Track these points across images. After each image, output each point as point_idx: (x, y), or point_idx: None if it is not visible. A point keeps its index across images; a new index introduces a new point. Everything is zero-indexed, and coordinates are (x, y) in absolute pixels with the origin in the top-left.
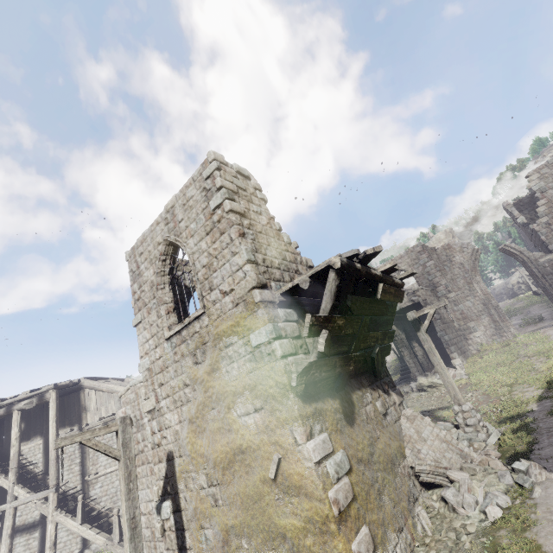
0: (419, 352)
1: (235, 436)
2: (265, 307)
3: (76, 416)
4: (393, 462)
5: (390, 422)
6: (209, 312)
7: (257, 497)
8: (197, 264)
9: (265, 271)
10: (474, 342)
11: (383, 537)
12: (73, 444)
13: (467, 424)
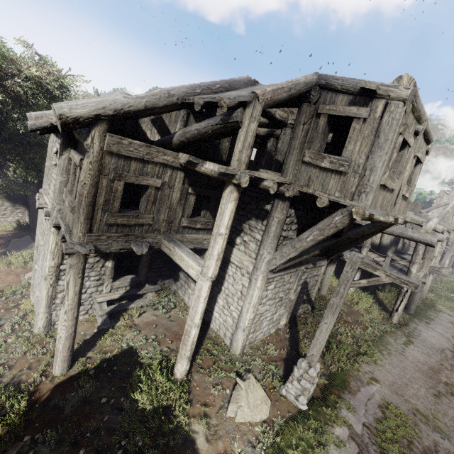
0: None
1: None
2: None
3: None
4: None
5: None
6: None
7: None
8: None
9: None
10: None
11: None
12: None
13: None
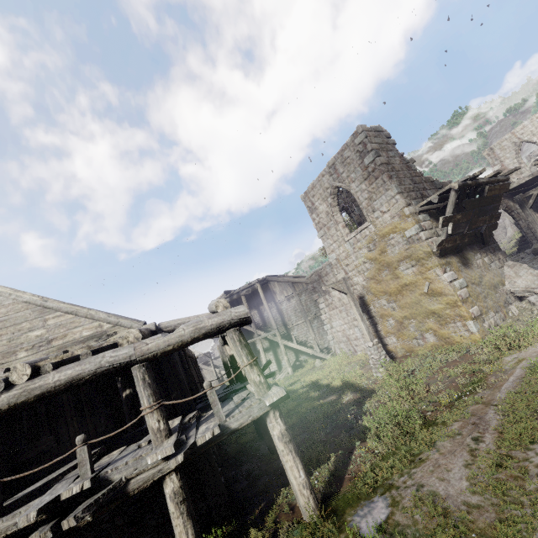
0: None
1: (401, 280)
2: (412, 216)
3: (270, 297)
4: (495, 287)
5: (494, 269)
6: (374, 224)
7: (417, 302)
8: (360, 198)
9: (407, 196)
10: None
11: (486, 312)
12: (273, 311)
13: None
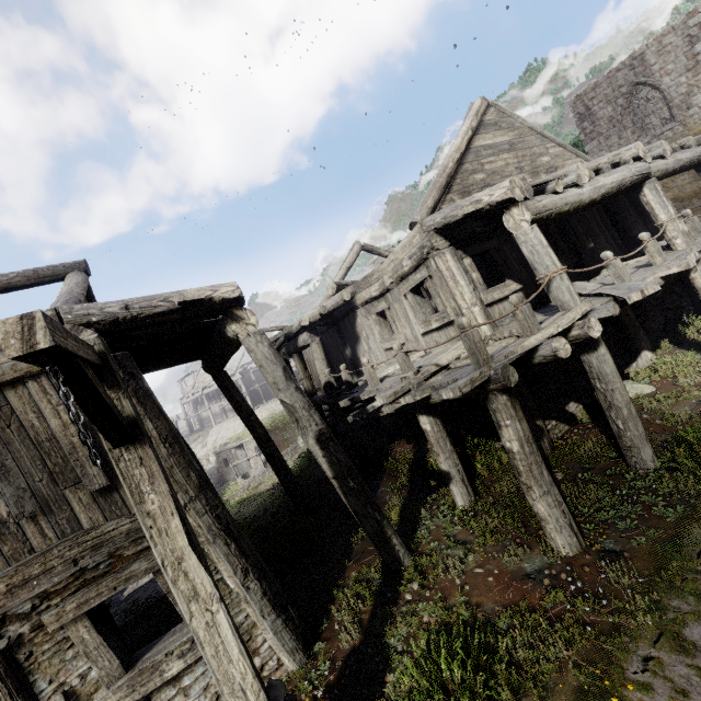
0: None
1: None
2: None
3: None
4: None
5: None
6: (685, 123)
7: None
8: (673, 95)
9: None
10: None
11: None
12: None
13: None
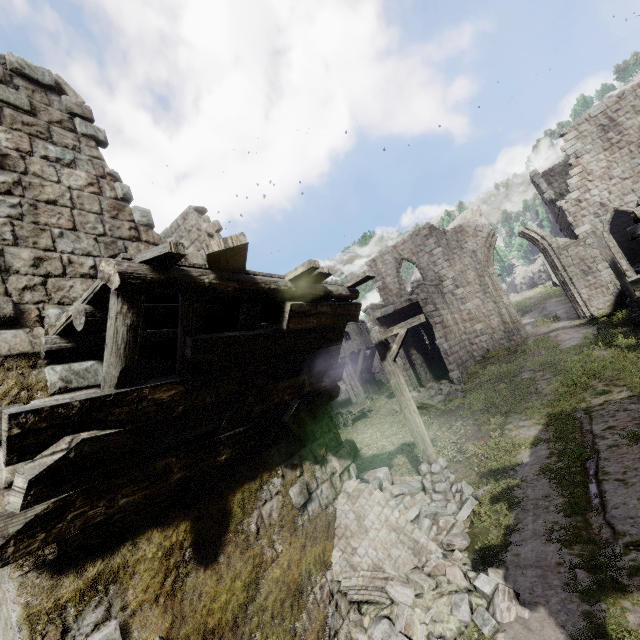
0: (417, 361)
1: None
2: None
3: None
4: (300, 590)
5: (312, 515)
6: None
7: None
8: None
9: (32, 286)
10: (480, 348)
11: None
12: None
13: (436, 491)
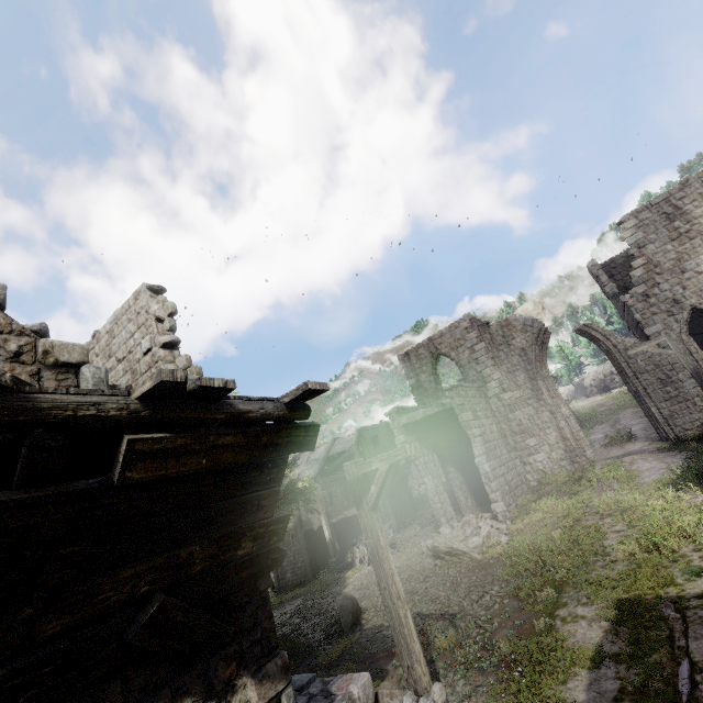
0: (455, 482)
1: None
2: None
3: None
4: None
5: None
6: None
7: None
8: None
9: None
10: (535, 469)
11: None
12: None
13: None
